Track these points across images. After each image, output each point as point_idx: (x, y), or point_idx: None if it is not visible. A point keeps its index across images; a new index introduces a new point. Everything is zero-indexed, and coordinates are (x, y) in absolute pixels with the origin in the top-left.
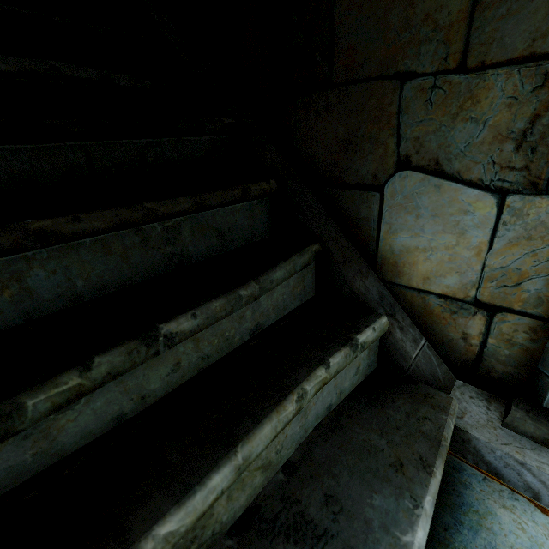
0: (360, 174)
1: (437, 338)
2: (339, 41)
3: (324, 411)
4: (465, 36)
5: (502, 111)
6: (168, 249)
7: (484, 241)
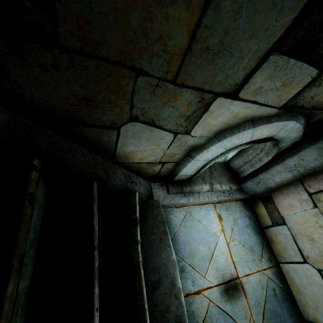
0: (102, 120)
1: (143, 173)
2: None
3: None
4: (179, 65)
5: (185, 106)
6: (19, 311)
7: (166, 147)
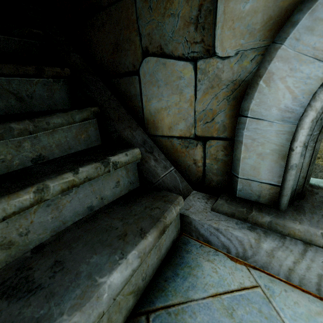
0: (126, 65)
1: (182, 167)
2: None
3: (85, 210)
4: None
5: (184, 6)
6: None
7: (192, 95)
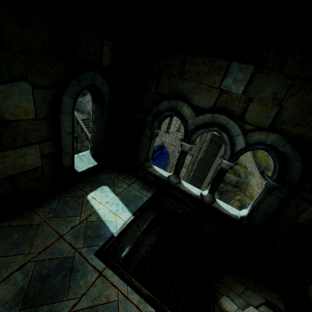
0: (219, 291)
1: None
2: (223, 279)
3: None
4: (240, 294)
5: (241, 302)
6: None
7: (235, 309)
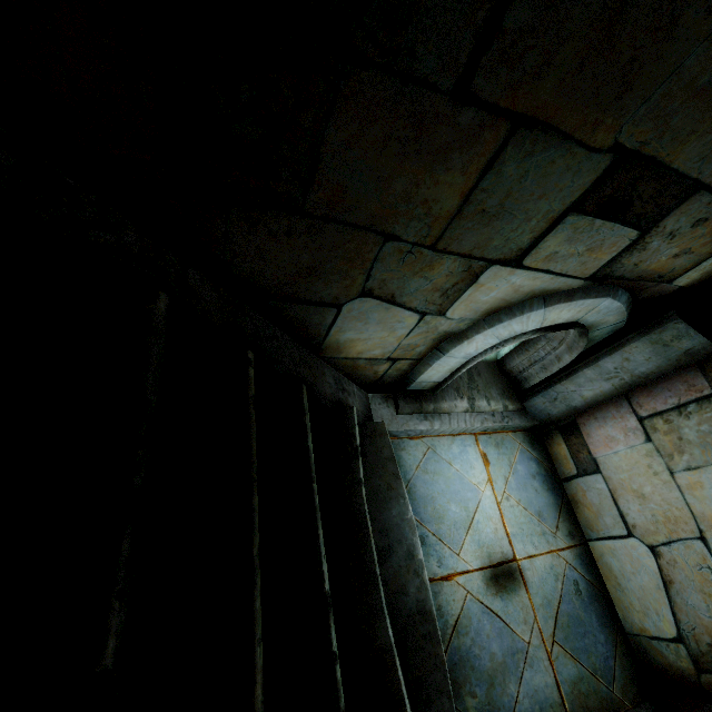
0: (321, 295)
1: (357, 377)
2: (325, 171)
3: None
4: (444, 229)
5: (443, 277)
6: None
7: (404, 334)
